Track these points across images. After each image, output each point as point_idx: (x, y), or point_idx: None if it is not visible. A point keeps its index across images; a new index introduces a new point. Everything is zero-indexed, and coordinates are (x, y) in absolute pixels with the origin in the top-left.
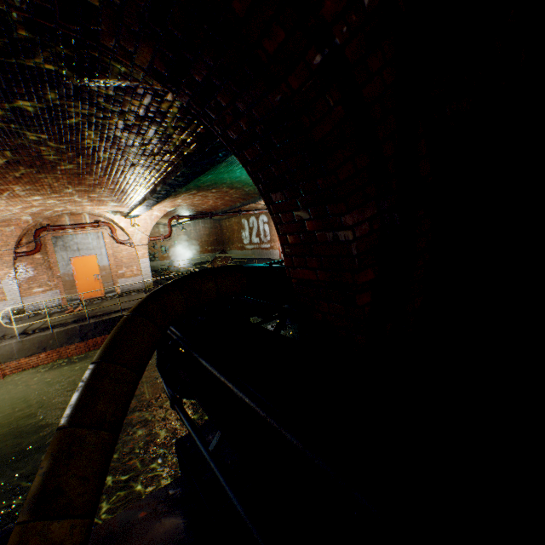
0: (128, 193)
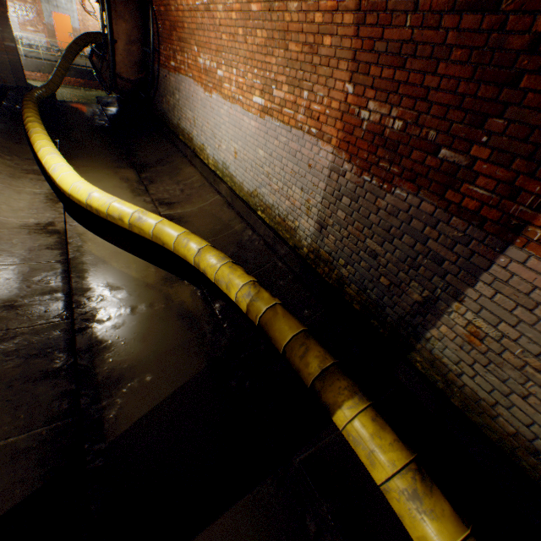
0: None
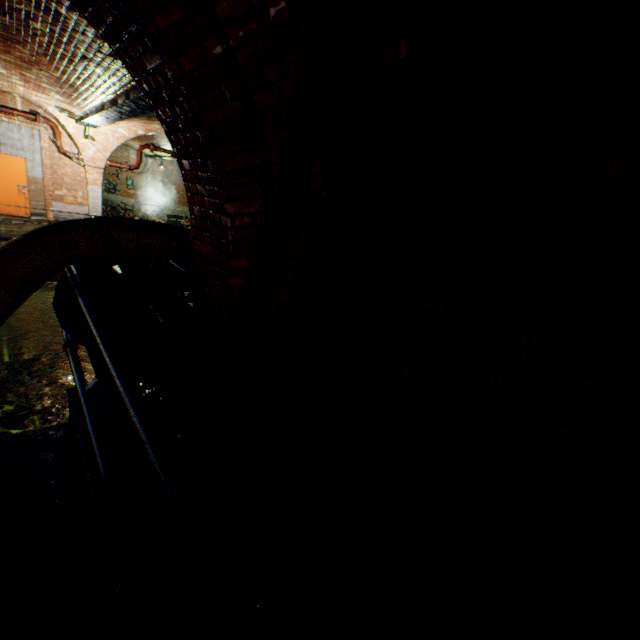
0: (80, 91)
